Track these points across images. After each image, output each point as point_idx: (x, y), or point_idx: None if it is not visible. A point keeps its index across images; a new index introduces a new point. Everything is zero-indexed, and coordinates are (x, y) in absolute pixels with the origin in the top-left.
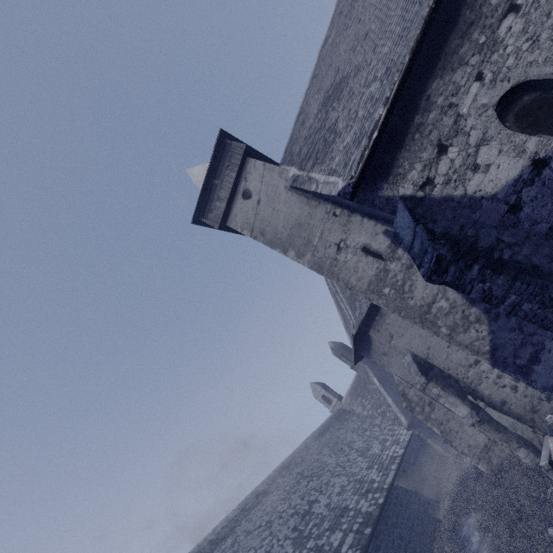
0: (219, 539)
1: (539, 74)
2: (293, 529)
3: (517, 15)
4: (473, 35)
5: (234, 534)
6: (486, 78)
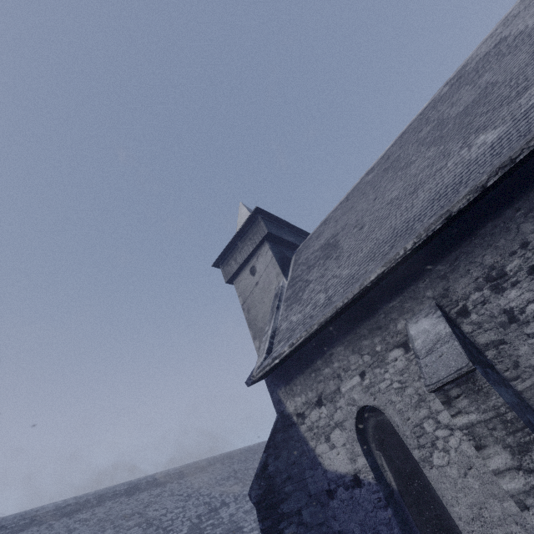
0: (154, 484)
1: (391, 416)
2: (198, 515)
3: (405, 354)
4: (376, 338)
5: (164, 487)
6: (365, 381)
